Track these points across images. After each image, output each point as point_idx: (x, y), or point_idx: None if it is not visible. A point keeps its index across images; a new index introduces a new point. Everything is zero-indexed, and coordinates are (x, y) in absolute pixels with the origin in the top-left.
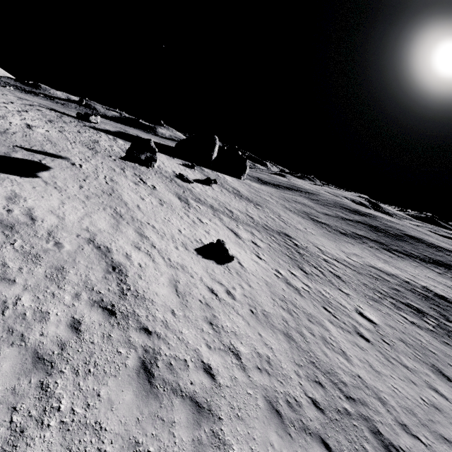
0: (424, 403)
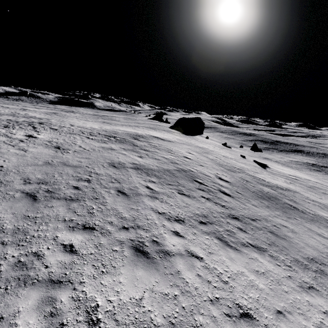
0: None
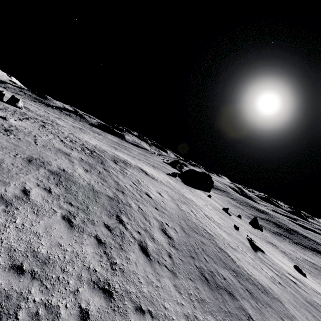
0: None
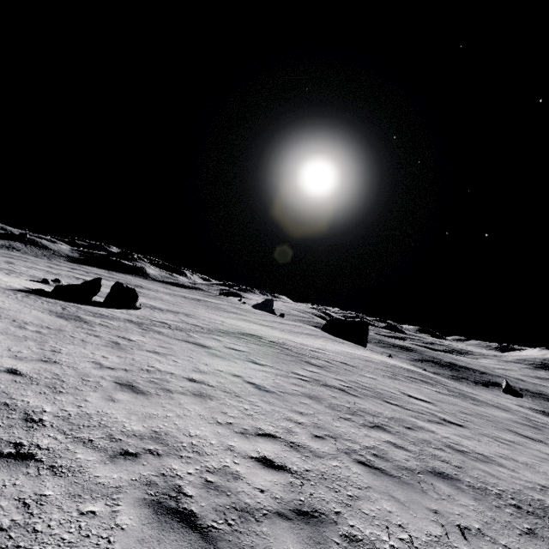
0: None
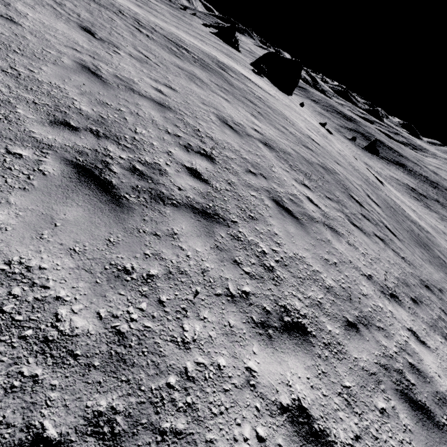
0: (443, 229)
